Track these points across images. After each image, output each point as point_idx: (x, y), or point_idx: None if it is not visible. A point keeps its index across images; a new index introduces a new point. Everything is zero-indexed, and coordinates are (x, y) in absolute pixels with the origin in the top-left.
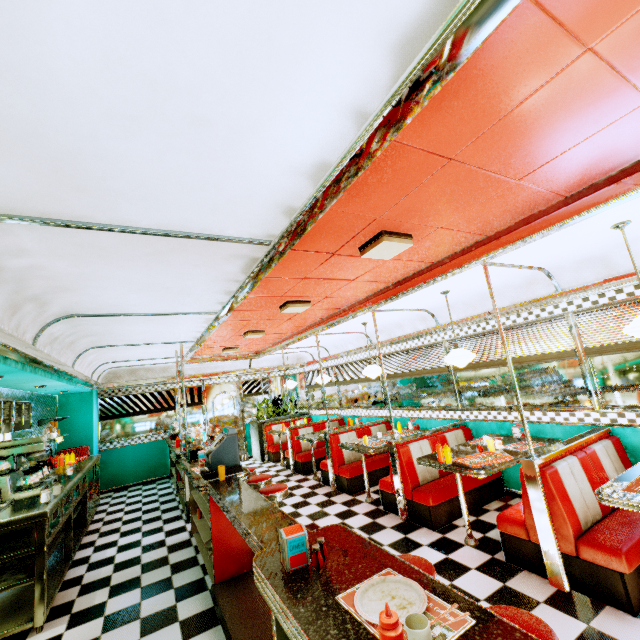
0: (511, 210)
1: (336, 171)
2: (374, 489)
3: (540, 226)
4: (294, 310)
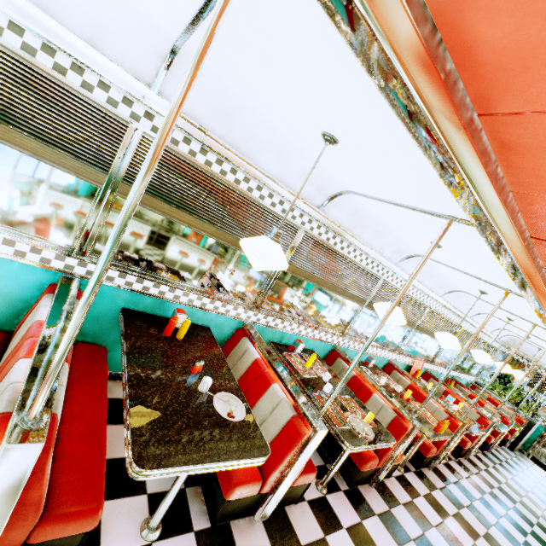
0: None
1: None
2: None
3: None
4: None
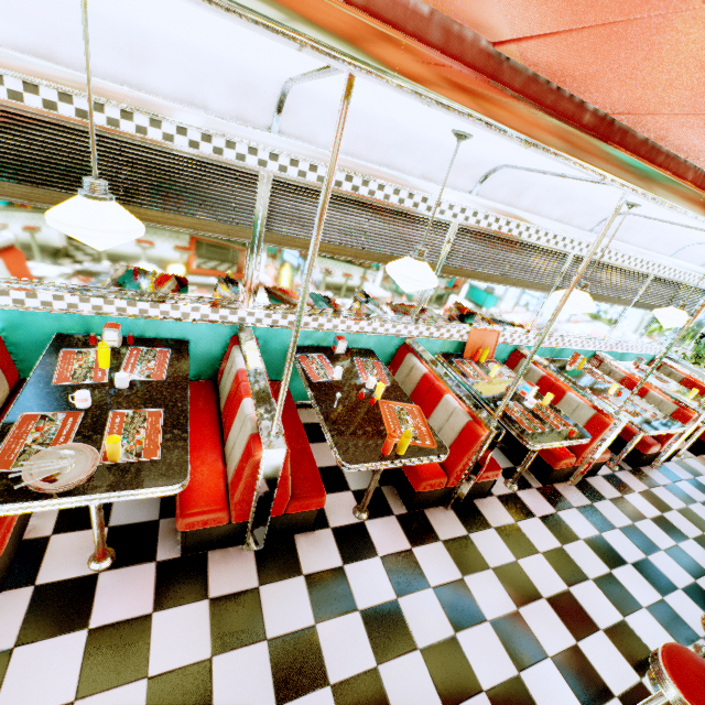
0: None
1: None
2: (51, 518)
3: None
4: None
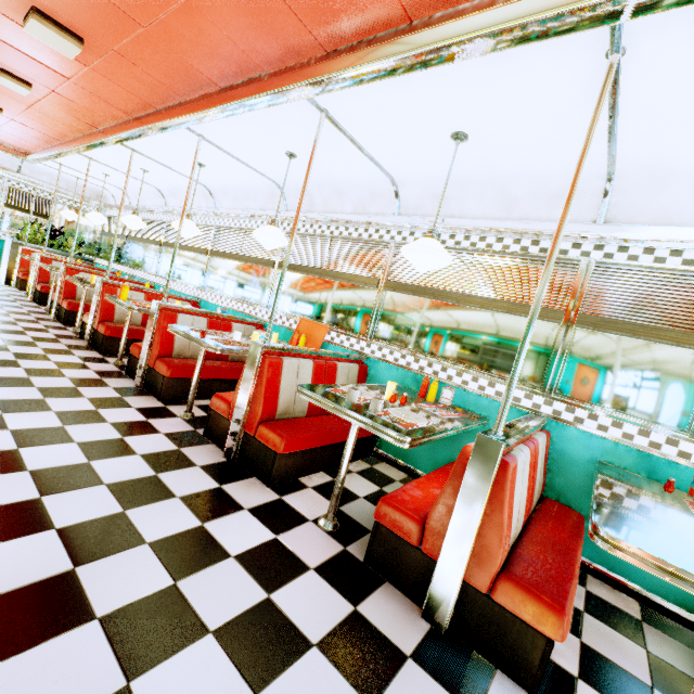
0: (179, 73)
1: None
2: None
3: (203, 105)
4: (9, 85)
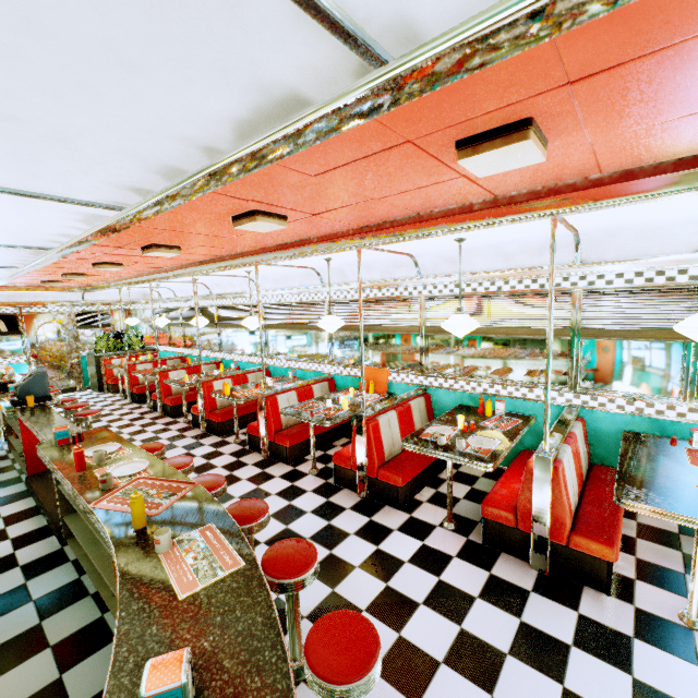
0: (247, 245)
1: (72, 244)
2: None
3: (266, 257)
4: (108, 269)
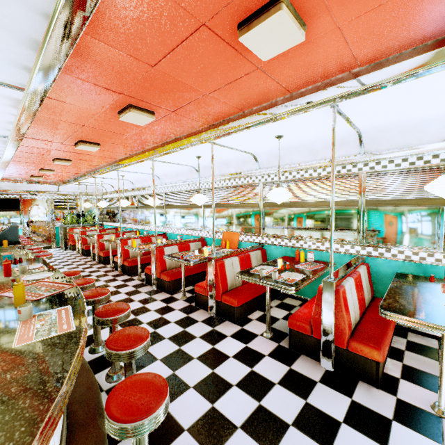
0: (142, 143)
1: (15, 128)
2: None
3: (155, 152)
4: (62, 163)
